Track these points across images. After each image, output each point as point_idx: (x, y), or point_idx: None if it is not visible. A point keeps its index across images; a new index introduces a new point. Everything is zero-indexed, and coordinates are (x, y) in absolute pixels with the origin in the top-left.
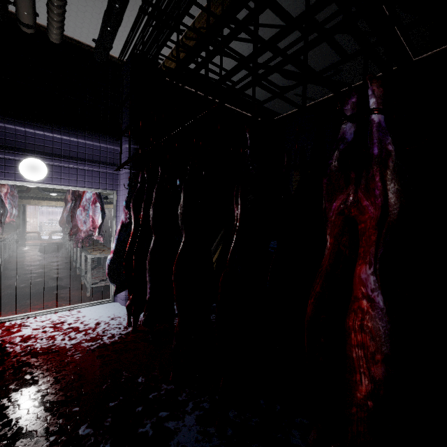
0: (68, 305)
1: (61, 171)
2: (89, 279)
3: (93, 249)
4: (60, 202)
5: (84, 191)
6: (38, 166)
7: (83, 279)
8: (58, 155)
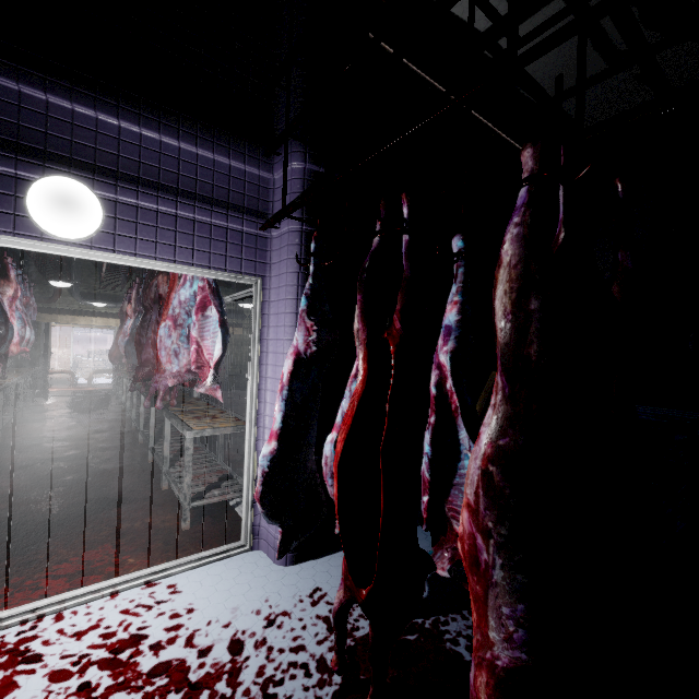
0: (141, 563)
1: (137, 219)
2: (187, 489)
3: (191, 414)
4: (110, 319)
5: (171, 286)
6: (77, 199)
7: (168, 481)
8: (130, 177)
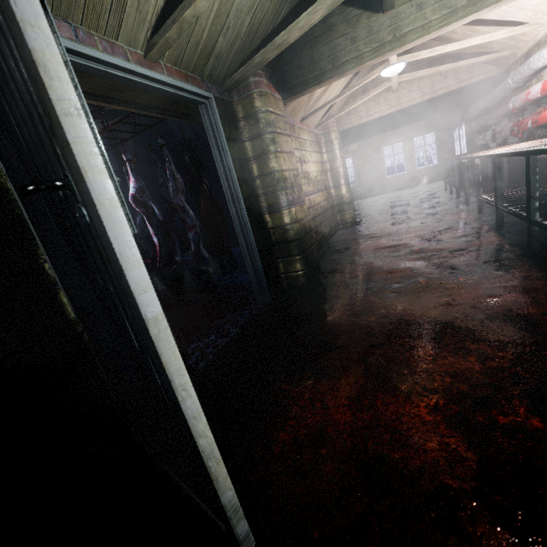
0: None
1: None
2: None
3: None
4: None
5: None
6: None
7: None
8: None
